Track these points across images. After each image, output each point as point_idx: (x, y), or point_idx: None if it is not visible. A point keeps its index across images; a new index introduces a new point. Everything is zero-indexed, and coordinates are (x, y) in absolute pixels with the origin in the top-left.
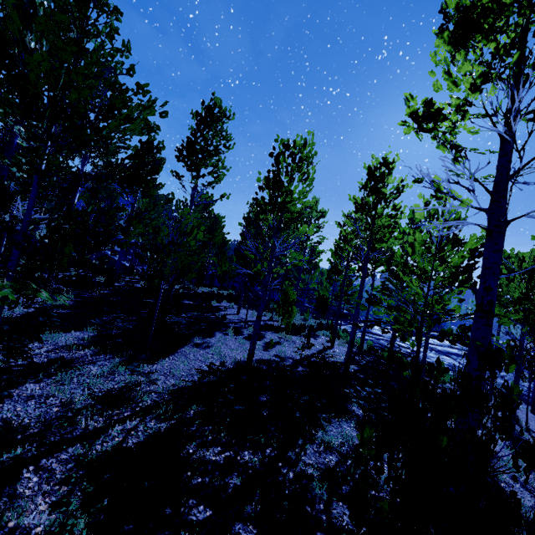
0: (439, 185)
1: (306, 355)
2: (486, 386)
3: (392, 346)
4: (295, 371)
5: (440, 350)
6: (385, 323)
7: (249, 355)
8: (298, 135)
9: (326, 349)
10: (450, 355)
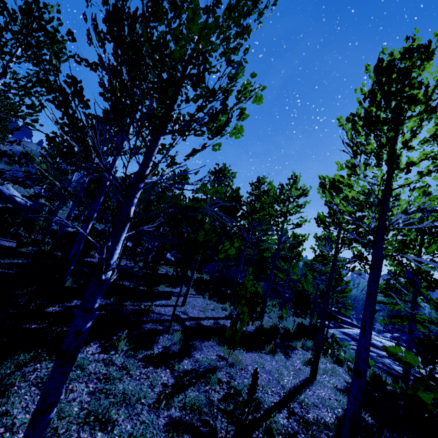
0: None
1: None
2: None
3: (407, 375)
4: None
5: None
6: None
7: None
8: None
9: (300, 386)
10: None
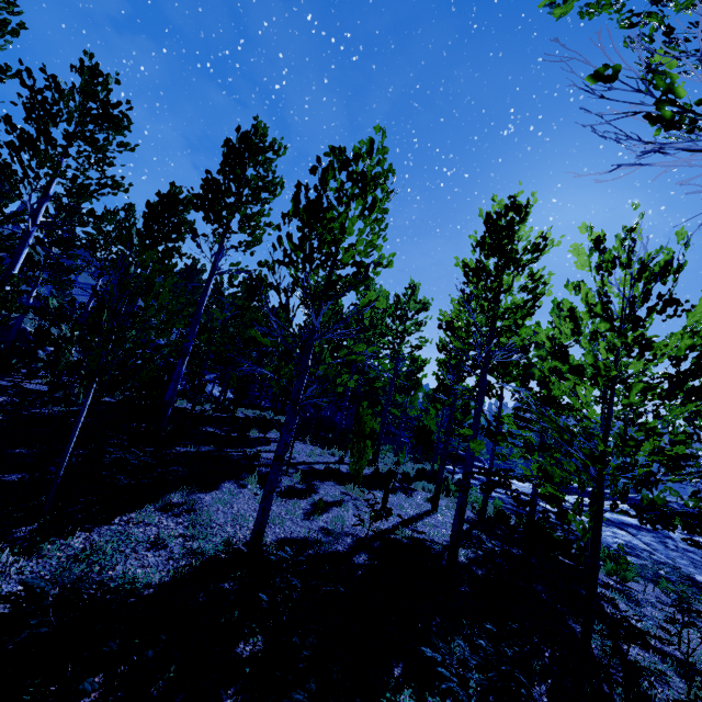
0: (670, 82)
1: (376, 532)
2: (694, 587)
3: (533, 510)
4: (350, 565)
5: (608, 519)
6: (522, 481)
7: (254, 534)
8: (362, 142)
9: (423, 514)
10: (625, 528)
